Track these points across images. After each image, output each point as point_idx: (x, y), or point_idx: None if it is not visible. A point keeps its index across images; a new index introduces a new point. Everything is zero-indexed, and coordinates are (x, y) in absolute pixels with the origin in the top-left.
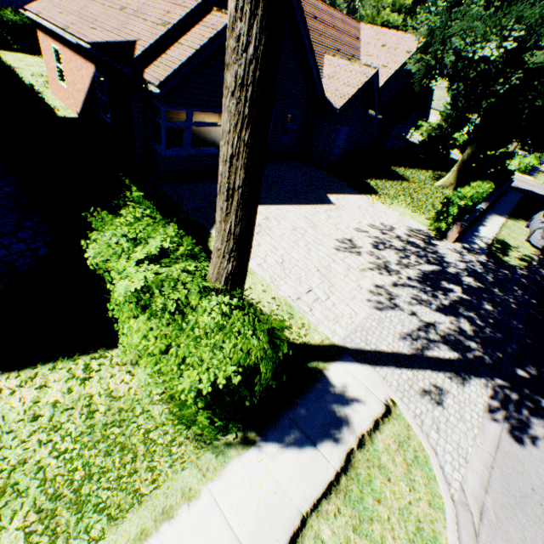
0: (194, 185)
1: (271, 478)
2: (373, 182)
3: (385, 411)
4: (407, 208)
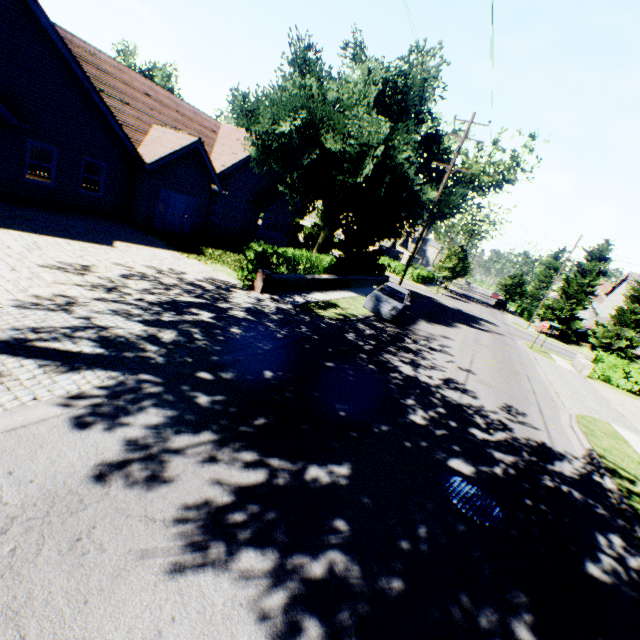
0: None
1: None
2: (212, 250)
3: None
4: (234, 269)
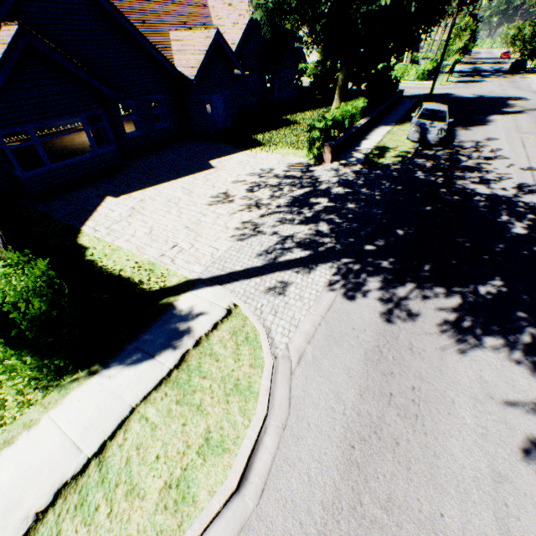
0: (69, 195)
1: (108, 392)
2: (260, 136)
3: (226, 314)
4: (291, 148)
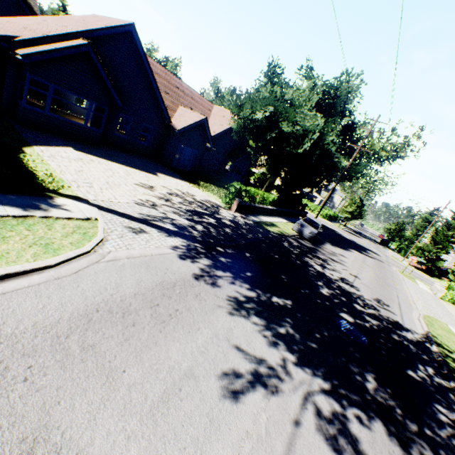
0: (45, 134)
1: None
2: (203, 183)
3: (85, 219)
4: (217, 196)
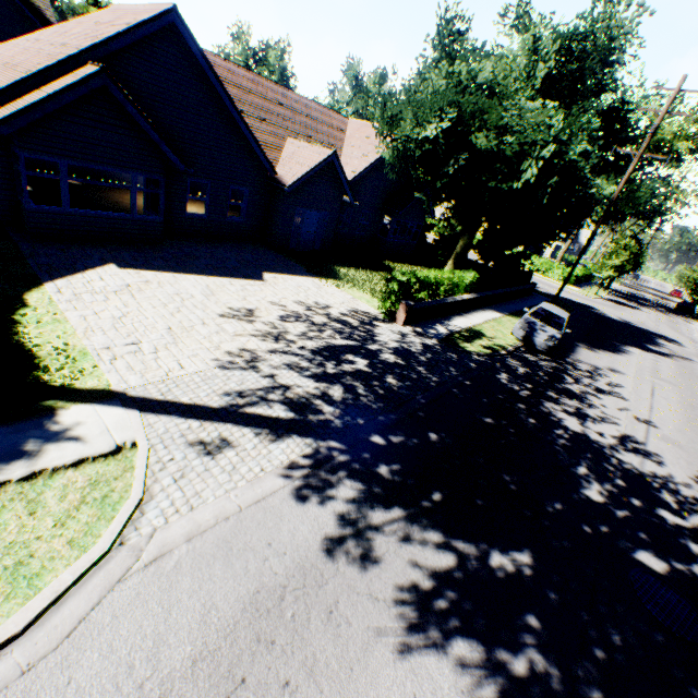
0: (71, 246)
1: None
2: (345, 270)
3: (110, 452)
4: (370, 294)
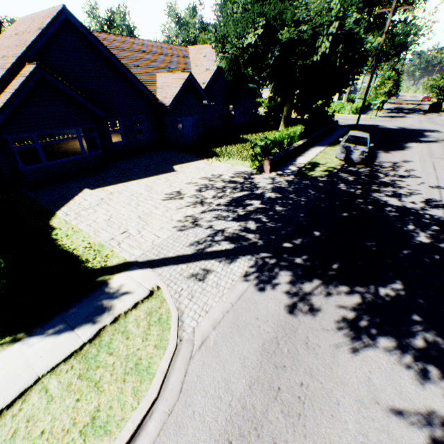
0: (57, 186)
1: (23, 359)
2: (219, 149)
3: (148, 295)
4: (241, 160)
